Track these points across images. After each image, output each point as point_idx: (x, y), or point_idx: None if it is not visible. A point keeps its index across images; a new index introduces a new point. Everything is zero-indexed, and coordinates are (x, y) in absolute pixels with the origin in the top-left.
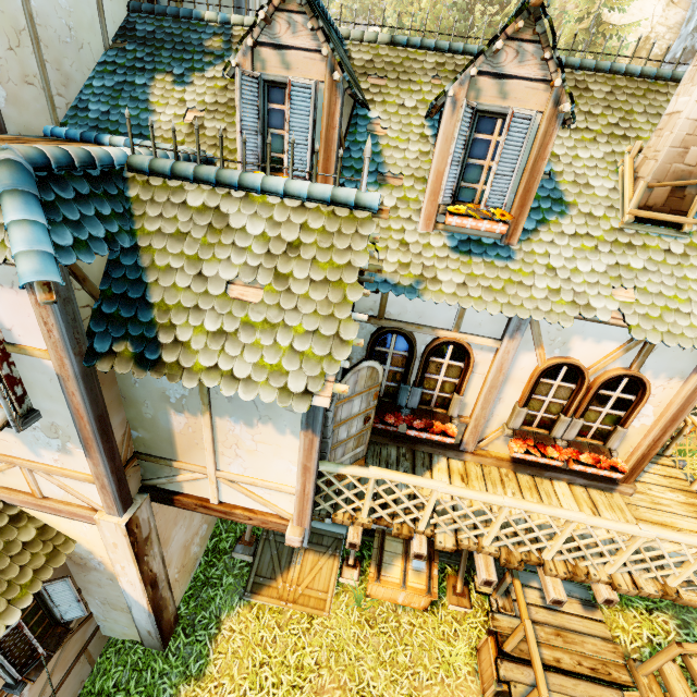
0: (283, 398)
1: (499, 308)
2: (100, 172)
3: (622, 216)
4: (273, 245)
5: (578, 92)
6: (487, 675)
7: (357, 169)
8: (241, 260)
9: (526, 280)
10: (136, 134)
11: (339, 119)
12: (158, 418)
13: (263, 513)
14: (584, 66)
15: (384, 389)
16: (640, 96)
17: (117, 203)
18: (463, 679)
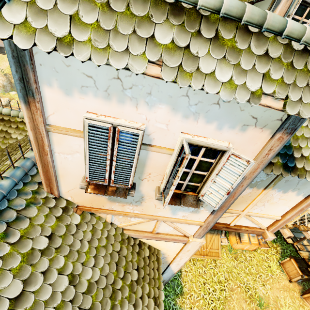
0: None
1: None
2: None
3: None
4: None
5: None
6: (292, 273)
7: None
8: None
9: None
10: None
11: None
12: None
13: (252, 227)
14: None
15: None
16: None
17: None
18: (278, 275)
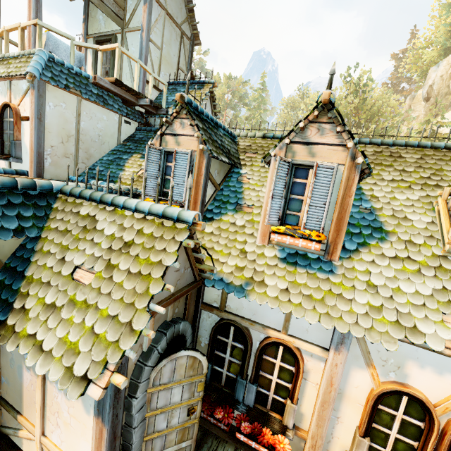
0: (65, 378)
1: (317, 317)
2: (39, 193)
3: (443, 245)
4: (115, 243)
5: (393, 158)
6: None
7: (224, 201)
8: (91, 251)
9: (346, 293)
10: (110, 180)
11: (204, 170)
12: (16, 370)
13: None
14: (396, 144)
15: (225, 378)
16: (448, 160)
17: (41, 210)
18: None
